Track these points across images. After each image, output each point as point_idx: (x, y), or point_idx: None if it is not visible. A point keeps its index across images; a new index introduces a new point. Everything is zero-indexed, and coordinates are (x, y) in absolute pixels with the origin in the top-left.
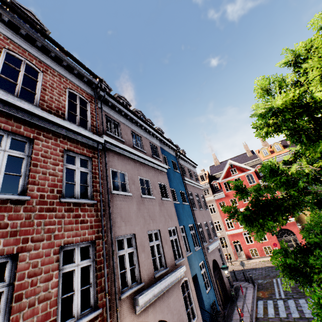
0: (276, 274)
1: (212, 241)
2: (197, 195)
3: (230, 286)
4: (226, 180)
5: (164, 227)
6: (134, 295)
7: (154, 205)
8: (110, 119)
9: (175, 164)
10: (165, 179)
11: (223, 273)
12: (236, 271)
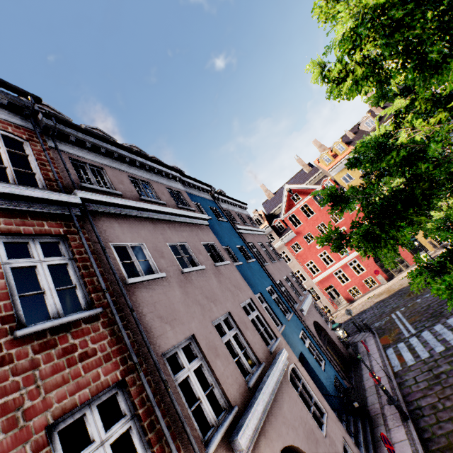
0: (392, 307)
1: (302, 298)
2: (261, 245)
3: (353, 348)
4: (290, 214)
5: (234, 305)
6: (229, 435)
7: (208, 278)
8: (83, 164)
9: (217, 211)
10: (210, 235)
11: (331, 335)
12: (343, 325)
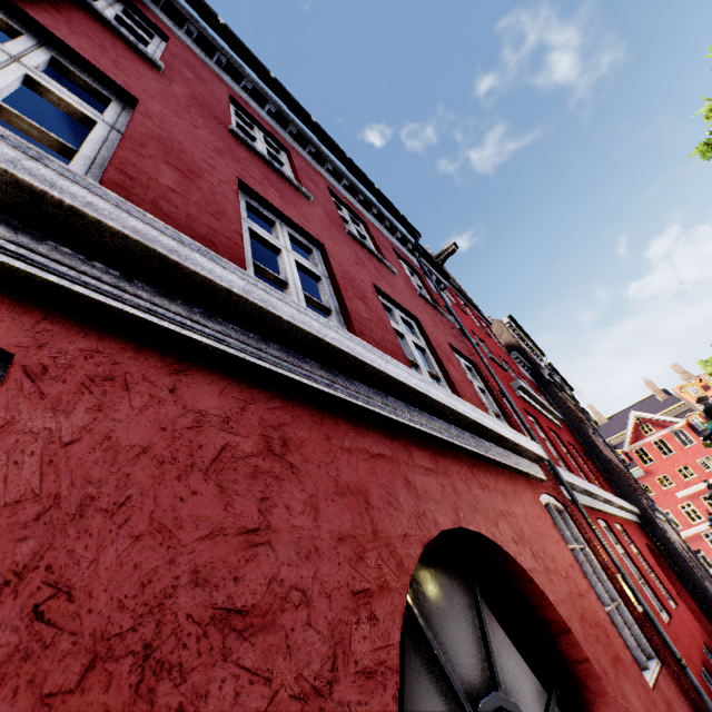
0: None
1: None
2: None
3: None
4: (637, 446)
5: None
6: None
7: None
8: None
9: None
10: None
11: None
12: None
